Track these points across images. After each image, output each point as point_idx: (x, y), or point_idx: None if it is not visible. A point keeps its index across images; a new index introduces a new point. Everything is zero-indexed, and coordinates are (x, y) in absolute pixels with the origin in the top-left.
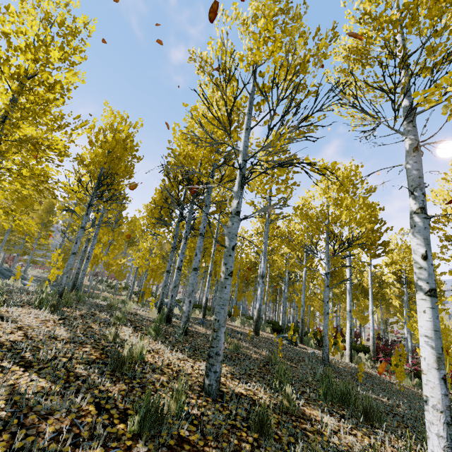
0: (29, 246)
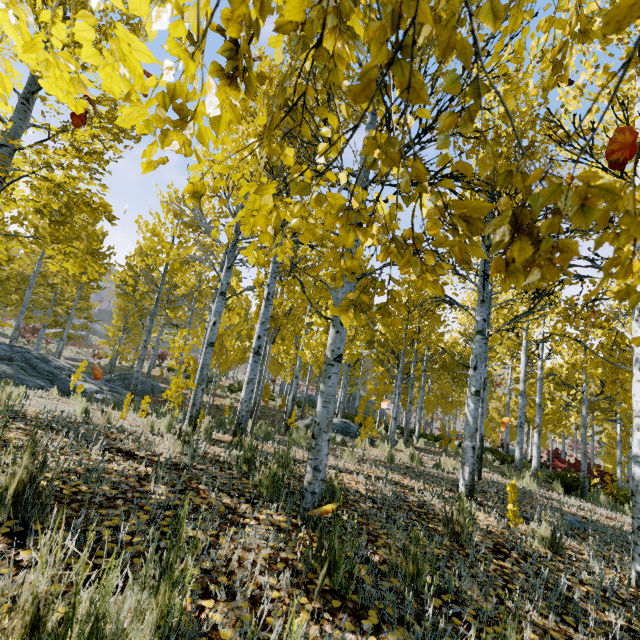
0: (61, 312)
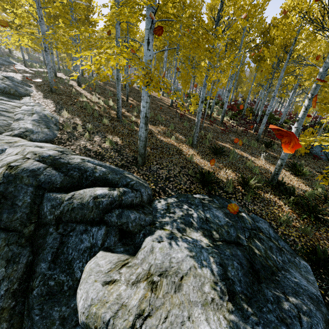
0: None
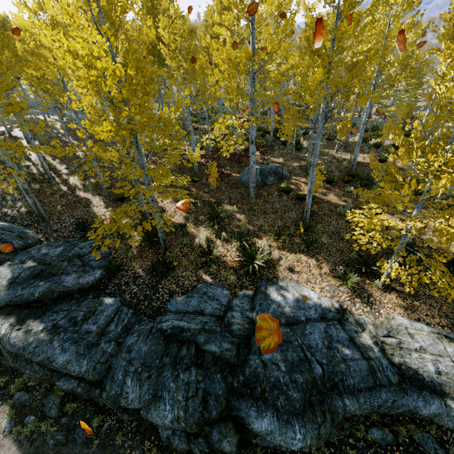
0: None
